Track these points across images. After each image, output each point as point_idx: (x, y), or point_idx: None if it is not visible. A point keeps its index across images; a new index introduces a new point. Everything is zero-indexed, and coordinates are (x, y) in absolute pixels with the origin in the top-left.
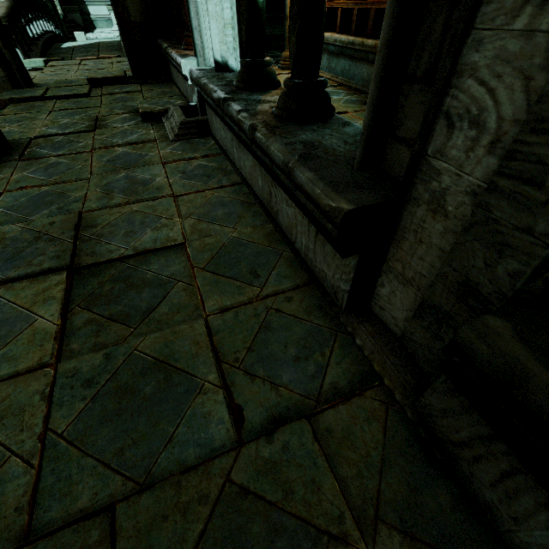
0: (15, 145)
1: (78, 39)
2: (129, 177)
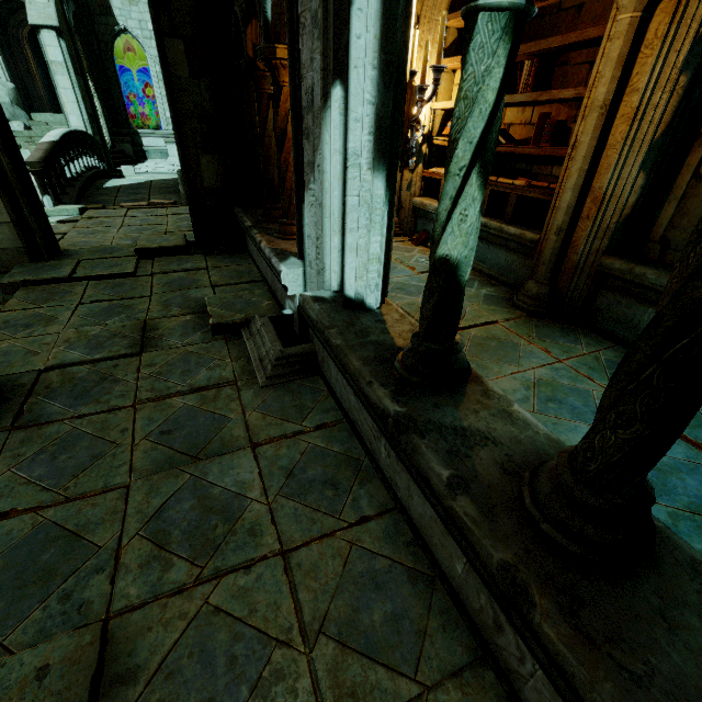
0: (11, 389)
1: (125, 173)
2: (199, 491)
